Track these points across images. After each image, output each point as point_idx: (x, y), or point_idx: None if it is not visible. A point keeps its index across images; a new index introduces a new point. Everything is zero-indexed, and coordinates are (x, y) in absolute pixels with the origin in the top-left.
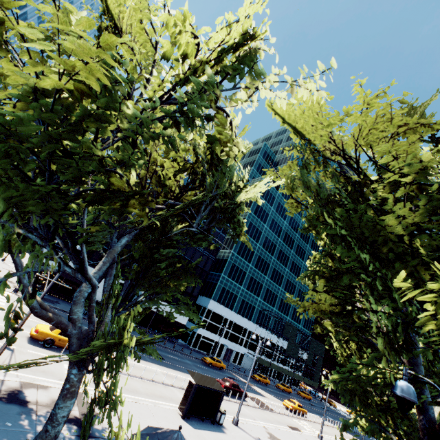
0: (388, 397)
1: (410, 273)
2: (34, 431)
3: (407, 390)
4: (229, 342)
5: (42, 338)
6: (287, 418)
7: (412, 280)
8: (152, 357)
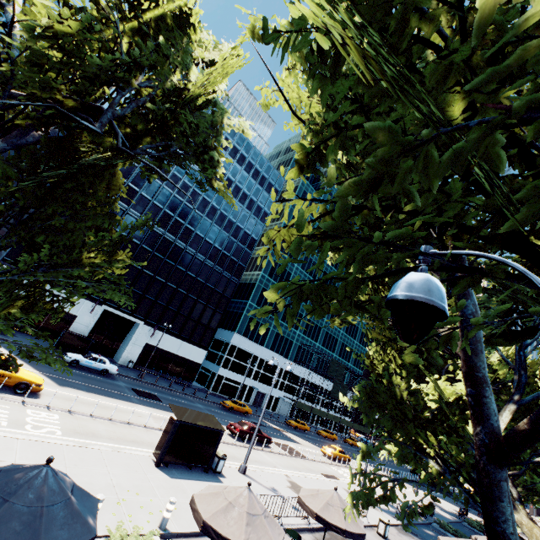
0: (435, 413)
1: (458, 82)
2: None
3: (422, 284)
4: (261, 385)
5: None
6: (324, 465)
7: (460, 100)
8: (143, 399)
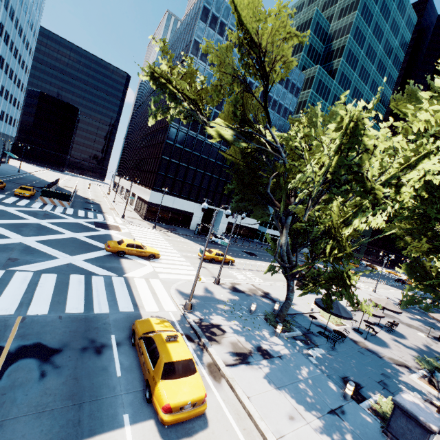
0: None
1: None
2: (258, 302)
3: None
4: None
5: (209, 258)
6: None
7: None
8: (253, 257)
